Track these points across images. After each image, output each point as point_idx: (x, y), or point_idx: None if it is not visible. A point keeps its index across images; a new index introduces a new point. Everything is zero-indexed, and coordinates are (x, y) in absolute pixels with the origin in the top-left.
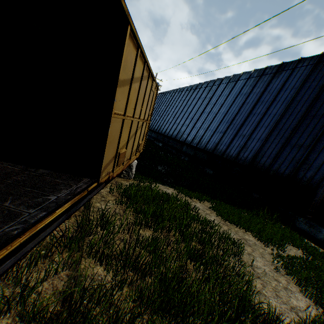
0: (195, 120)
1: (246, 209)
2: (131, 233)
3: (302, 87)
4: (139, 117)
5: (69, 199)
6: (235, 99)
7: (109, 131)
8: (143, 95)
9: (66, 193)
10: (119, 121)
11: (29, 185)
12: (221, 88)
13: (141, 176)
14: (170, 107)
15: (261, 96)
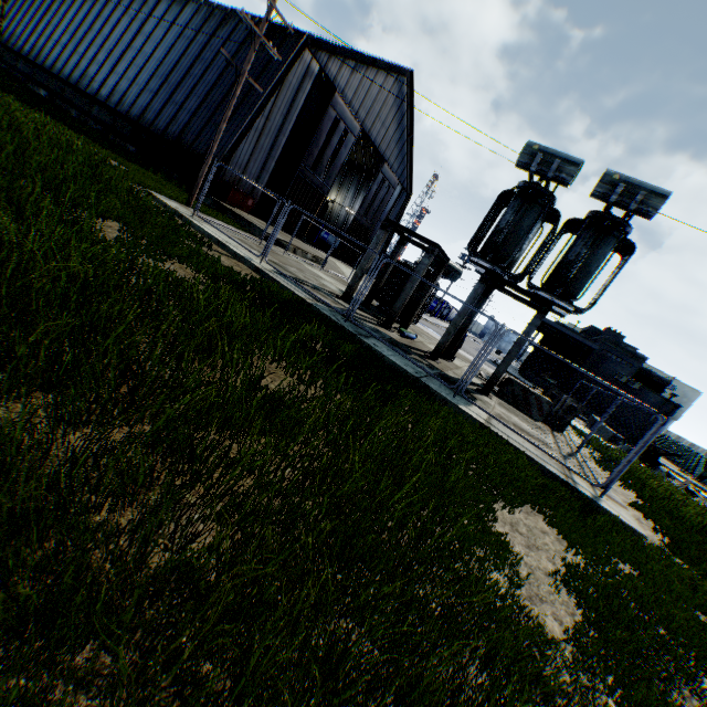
0: (117, 60)
1: (145, 170)
2: None
3: (236, 57)
4: None
5: None
6: (176, 44)
7: None
8: None
9: None
10: None
11: None
12: (162, 12)
13: None
14: (64, 6)
15: (203, 52)
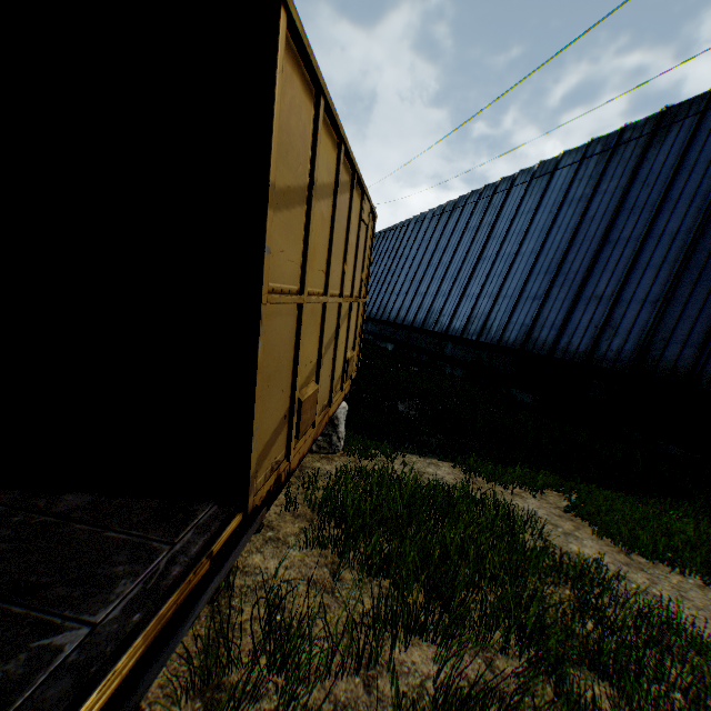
0: (464, 280)
1: (667, 498)
2: (368, 662)
3: None
4: (342, 292)
5: (136, 628)
6: (557, 216)
7: (260, 348)
8: (344, 234)
9: (128, 596)
10: (289, 311)
11: (1, 583)
12: (515, 198)
13: (362, 439)
14: (401, 260)
15: (625, 197)
